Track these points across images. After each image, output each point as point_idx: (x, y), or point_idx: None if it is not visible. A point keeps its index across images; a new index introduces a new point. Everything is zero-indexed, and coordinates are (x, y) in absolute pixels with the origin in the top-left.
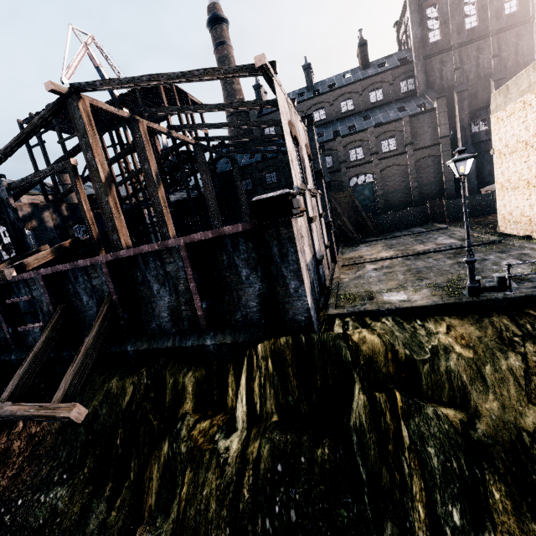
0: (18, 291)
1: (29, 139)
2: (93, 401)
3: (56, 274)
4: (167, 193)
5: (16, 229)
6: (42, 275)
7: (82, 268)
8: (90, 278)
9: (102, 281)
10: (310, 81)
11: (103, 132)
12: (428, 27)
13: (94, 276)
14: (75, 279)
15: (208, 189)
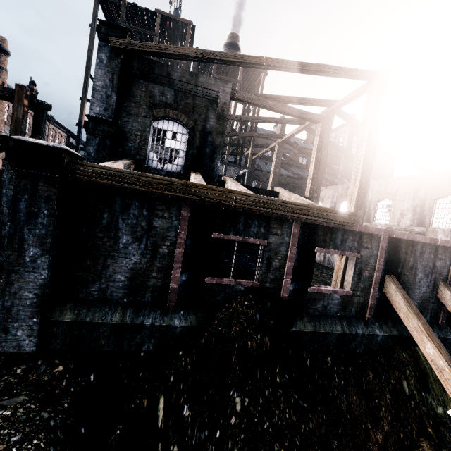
0: (341, 242)
1: (302, 72)
2: (447, 395)
3: (403, 241)
4: (230, 164)
5: (207, 140)
6: (387, 236)
7: (434, 246)
8: (436, 258)
9: (445, 265)
10: (283, 131)
11: (307, 103)
12: (352, 145)
13: (440, 257)
14: (421, 253)
15: (276, 181)
